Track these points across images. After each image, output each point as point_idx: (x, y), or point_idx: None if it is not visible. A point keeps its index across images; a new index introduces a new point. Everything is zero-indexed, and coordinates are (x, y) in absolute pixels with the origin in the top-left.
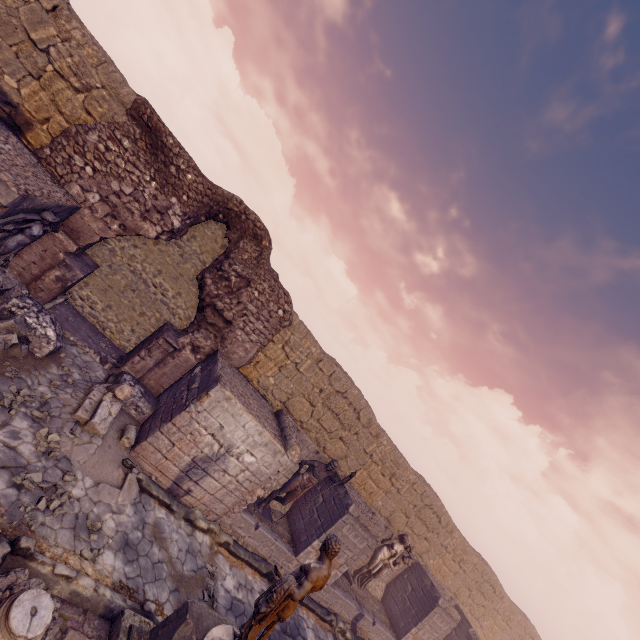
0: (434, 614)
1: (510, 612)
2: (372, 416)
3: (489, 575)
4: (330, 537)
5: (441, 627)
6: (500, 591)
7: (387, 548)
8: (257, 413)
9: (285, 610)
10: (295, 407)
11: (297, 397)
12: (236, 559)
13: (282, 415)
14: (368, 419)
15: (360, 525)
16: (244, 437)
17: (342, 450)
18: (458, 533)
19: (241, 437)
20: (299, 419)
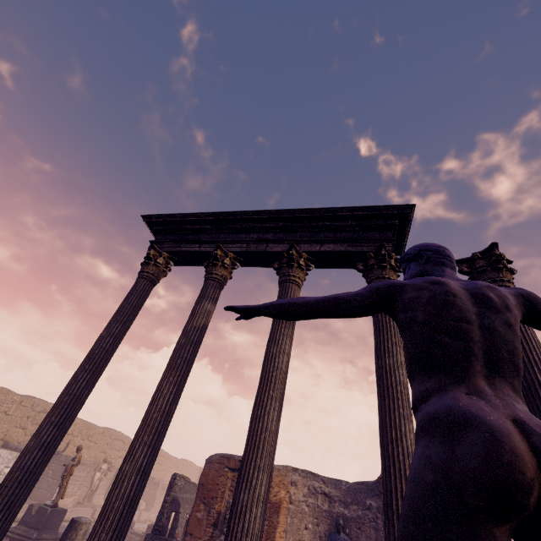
0: None
1: (177, 463)
2: None
3: (160, 452)
4: (79, 446)
5: None
6: (168, 456)
7: (98, 471)
8: (0, 448)
9: (72, 471)
10: (12, 437)
11: (12, 430)
12: (17, 522)
13: (9, 444)
14: None
15: (80, 465)
16: (2, 461)
17: None
18: None
19: (0, 462)
20: (17, 442)
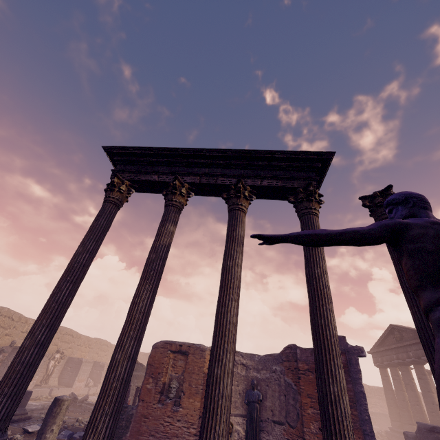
0: (83, 366)
1: None
2: (20, 315)
3: (103, 342)
4: None
5: (88, 369)
6: (110, 344)
7: (53, 360)
8: None
9: None
10: None
11: None
12: None
13: None
14: (19, 317)
15: None
16: None
17: (9, 339)
18: (83, 335)
19: None
20: None
